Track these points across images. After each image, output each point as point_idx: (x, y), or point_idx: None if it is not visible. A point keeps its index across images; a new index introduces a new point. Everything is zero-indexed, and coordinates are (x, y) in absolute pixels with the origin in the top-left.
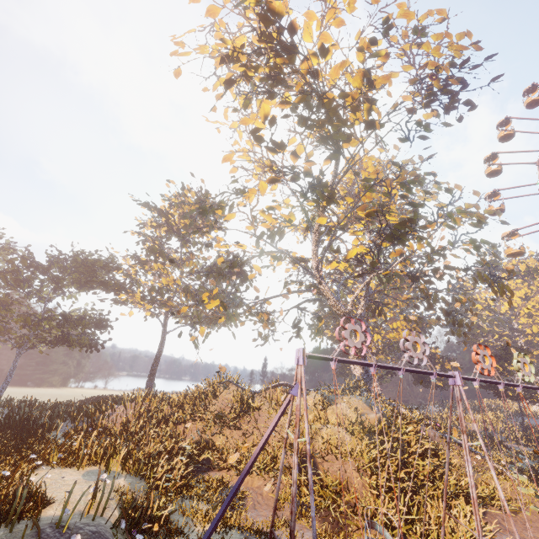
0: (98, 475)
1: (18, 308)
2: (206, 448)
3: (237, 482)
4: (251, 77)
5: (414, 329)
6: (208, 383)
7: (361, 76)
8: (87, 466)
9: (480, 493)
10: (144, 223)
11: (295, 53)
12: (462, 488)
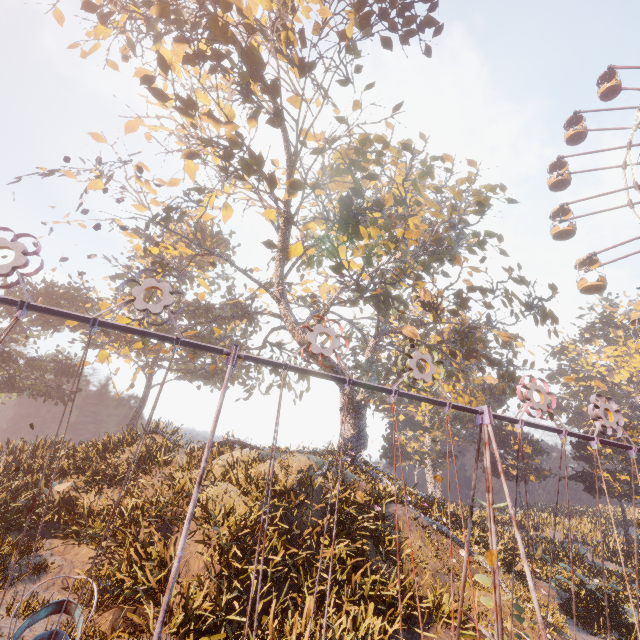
0: None
1: None
2: (62, 507)
3: None
4: None
5: (453, 386)
6: (129, 433)
7: None
8: None
9: (427, 603)
10: (136, 255)
11: None
12: (385, 590)
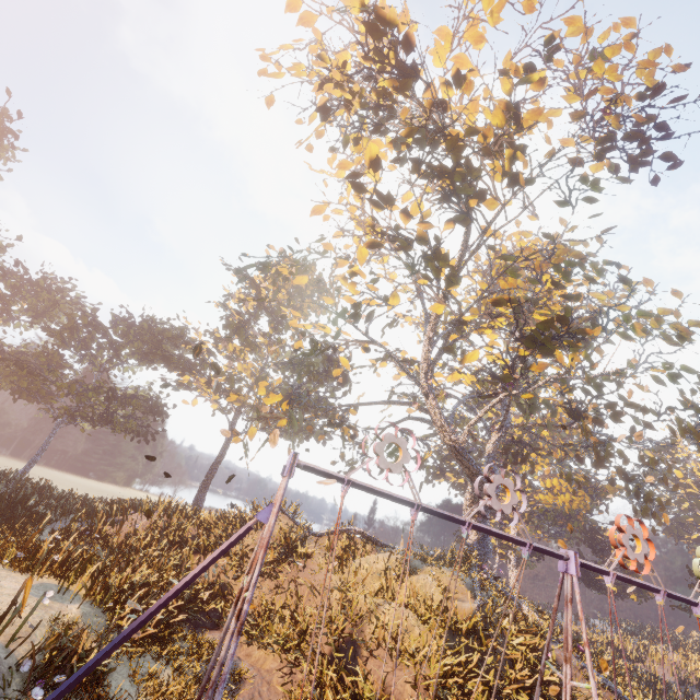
0: (22, 587)
1: (73, 374)
2: (220, 595)
3: (119, 637)
4: (352, 105)
5: (573, 493)
6: (254, 507)
7: (503, 109)
8: (47, 576)
9: None
10: (232, 294)
11: (412, 75)
12: None
